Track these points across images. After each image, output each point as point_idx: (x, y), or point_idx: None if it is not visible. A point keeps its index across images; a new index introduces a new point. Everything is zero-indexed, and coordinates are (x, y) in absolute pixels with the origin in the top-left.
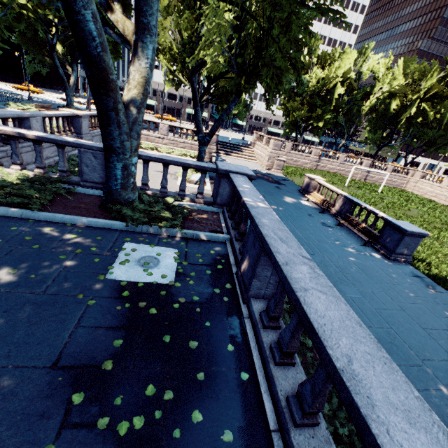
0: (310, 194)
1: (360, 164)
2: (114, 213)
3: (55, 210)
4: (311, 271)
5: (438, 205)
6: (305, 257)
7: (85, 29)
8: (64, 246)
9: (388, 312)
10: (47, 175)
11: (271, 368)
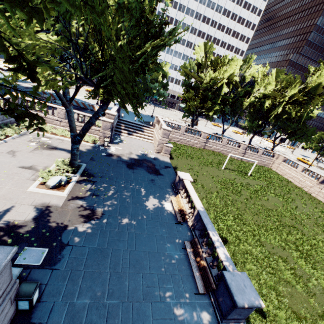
0: (179, 191)
1: (238, 147)
2: None
3: None
4: None
5: (293, 188)
6: None
7: None
8: None
9: None
10: None
11: None
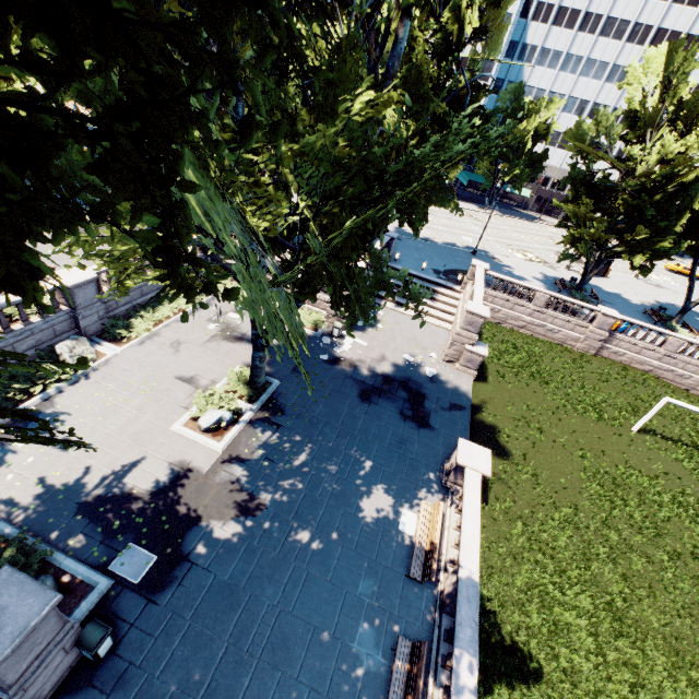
0: (453, 487)
1: None
2: None
3: None
4: None
5: None
6: None
7: None
8: None
9: None
10: None
11: None
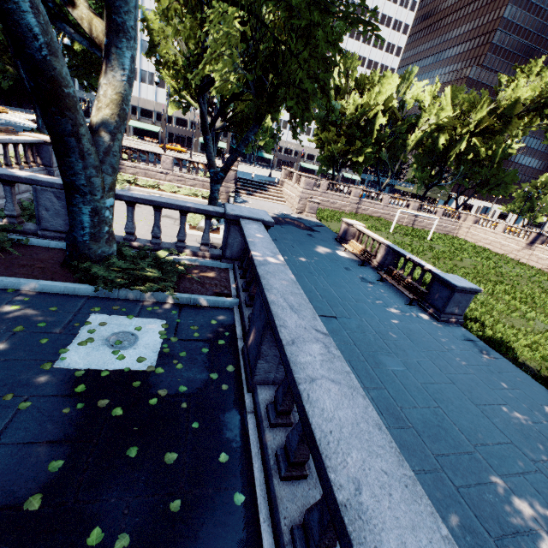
0: (348, 243)
1: (406, 207)
2: (80, 273)
3: None
4: (325, 352)
5: (493, 254)
6: (320, 331)
7: (20, 22)
8: None
9: (436, 387)
10: None
11: (275, 485)
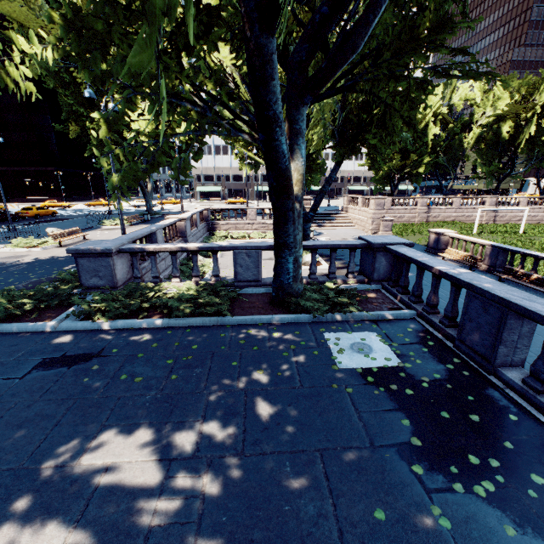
0: (442, 251)
1: (482, 205)
2: (292, 306)
3: (237, 313)
4: None
5: None
6: None
7: (279, 150)
8: (276, 345)
9: None
10: (205, 282)
11: None
